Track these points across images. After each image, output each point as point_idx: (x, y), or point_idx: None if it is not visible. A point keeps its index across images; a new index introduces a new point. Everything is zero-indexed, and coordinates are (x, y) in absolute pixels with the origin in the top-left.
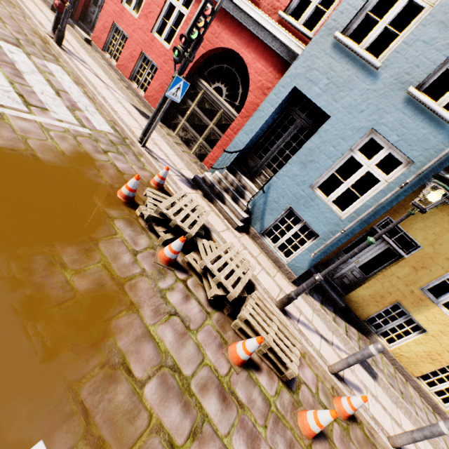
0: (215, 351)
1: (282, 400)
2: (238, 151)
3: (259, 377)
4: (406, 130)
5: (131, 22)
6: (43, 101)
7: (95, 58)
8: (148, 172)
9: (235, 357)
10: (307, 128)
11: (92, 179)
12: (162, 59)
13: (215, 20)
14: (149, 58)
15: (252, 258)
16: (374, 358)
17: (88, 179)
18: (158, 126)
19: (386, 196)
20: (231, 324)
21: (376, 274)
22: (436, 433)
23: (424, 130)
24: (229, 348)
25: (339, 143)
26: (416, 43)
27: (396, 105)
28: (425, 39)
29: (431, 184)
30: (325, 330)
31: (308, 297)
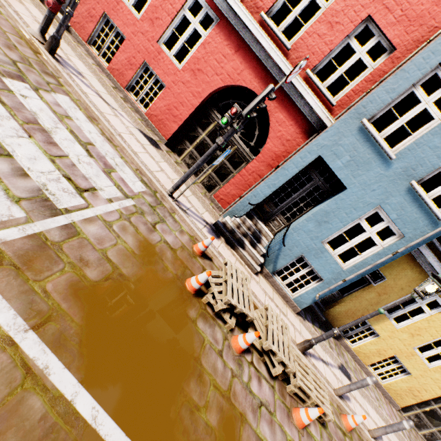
0: (288, 423)
1: (324, 440)
2: (260, 202)
3: (310, 428)
4: (404, 212)
5: (130, 21)
6: (85, 175)
7: (83, 58)
8: (186, 234)
9: (301, 424)
10: (322, 188)
11: (164, 276)
12: (171, 78)
13: (238, 55)
14: (152, 70)
15: (272, 303)
16: (345, 359)
17: (162, 279)
18: (166, 155)
19: (381, 259)
20: (287, 389)
21: (350, 295)
22: (401, 429)
23: (416, 215)
24: (293, 415)
25: (351, 212)
26: (424, 147)
27: (400, 191)
28: (431, 146)
29: (432, 282)
30: (322, 352)
31: (306, 322)
